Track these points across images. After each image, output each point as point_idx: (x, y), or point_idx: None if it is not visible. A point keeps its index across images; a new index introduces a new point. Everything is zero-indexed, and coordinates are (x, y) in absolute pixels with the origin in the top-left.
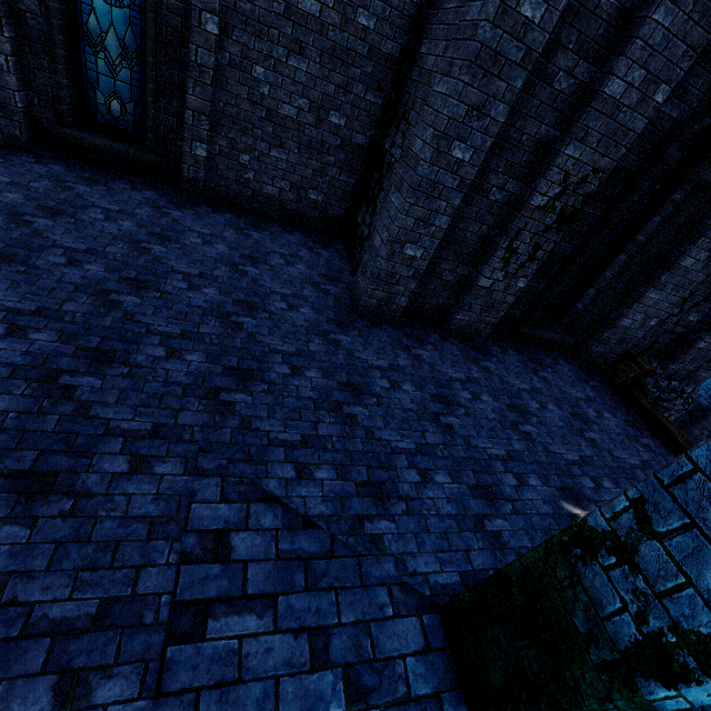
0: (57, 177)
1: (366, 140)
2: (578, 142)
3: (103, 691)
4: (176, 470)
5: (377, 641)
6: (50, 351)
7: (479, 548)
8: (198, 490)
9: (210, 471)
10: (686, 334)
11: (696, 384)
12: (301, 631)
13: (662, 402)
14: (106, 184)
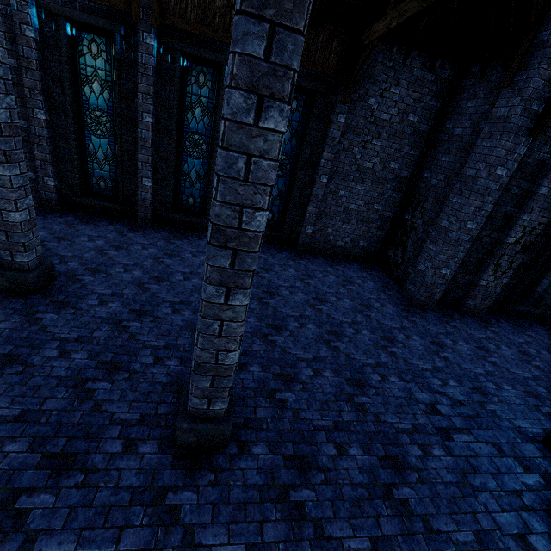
0: None
1: (391, 214)
2: (528, 213)
3: (434, 452)
4: (396, 379)
5: (520, 450)
6: (318, 332)
7: (544, 419)
8: (410, 388)
9: (408, 380)
10: None
11: None
12: (486, 443)
13: None
14: (268, 252)
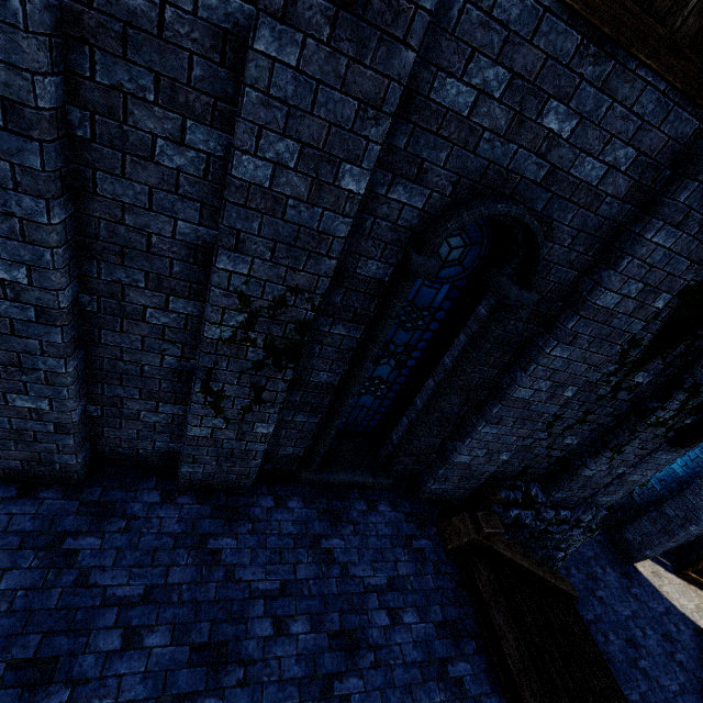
0: None
1: None
2: (232, 251)
3: None
4: None
5: None
6: None
7: None
8: None
9: None
10: (568, 457)
11: (597, 510)
12: None
13: (552, 535)
14: None
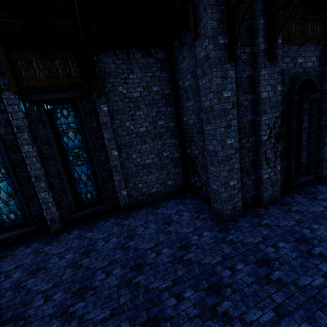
0: (78, 235)
1: (178, 154)
2: (264, 114)
3: None
4: None
5: None
6: None
7: None
8: None
9: None
10: None
11: None
12: None
13: None
14: (95, 227)
